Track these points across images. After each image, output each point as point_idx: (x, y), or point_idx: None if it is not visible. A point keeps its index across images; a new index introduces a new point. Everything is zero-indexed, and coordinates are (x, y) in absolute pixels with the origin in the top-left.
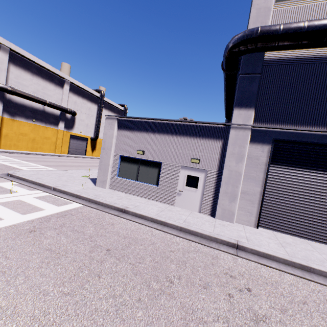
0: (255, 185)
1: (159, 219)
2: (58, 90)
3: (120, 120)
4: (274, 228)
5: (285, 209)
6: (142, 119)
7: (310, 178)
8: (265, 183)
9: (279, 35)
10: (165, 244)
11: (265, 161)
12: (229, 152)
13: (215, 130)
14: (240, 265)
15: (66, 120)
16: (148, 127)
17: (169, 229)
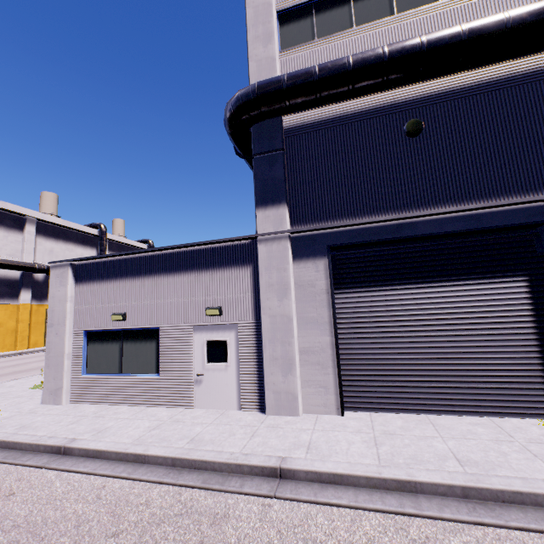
0: (319, 332)
1: (131, 452)
2: (14, 236)
3: (79, 266)
4: (372, 405)
5: (381, 365)
6: (115, 257)
7: (402, 299)
8: (335, 324)
9: (286, 89)
10: (112, 517)
11: (325, 286)
12: (263, 284)
13: (236, 250)
14: (270, 523)
15: (34, 285)
16: (127, 269)
17: (148, 470)
